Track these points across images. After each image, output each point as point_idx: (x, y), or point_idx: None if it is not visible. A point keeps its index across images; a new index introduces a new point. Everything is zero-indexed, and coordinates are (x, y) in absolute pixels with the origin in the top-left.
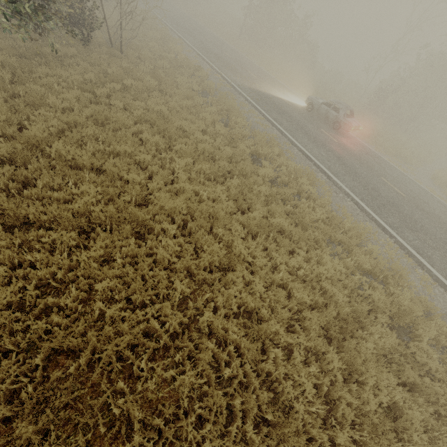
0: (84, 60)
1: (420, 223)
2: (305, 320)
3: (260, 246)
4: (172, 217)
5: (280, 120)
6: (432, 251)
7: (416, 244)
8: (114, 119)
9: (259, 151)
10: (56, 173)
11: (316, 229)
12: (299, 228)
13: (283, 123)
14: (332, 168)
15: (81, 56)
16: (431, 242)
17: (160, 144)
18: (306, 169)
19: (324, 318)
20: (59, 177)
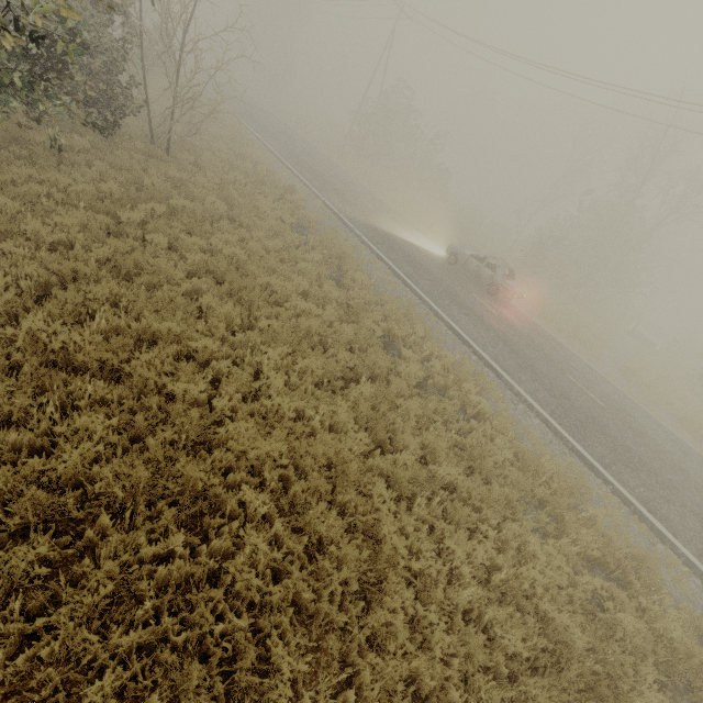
0: (101, 158)
1: (637, 455)
2: (524, 697)
3: (424, 527)
4: (259, 470)
5: (415, 277)
6: (666, 505)
7: (642, 494)
8: (151, 267)
9: (394, 331)
10: (20, 381)
11: (502, 477)
12: (479, 480)
13: (420, 282)
14: (500, 359)
15: (97, 151)
16: (661, 489)
17: (234, 317)
18: (465, 361)
19: (562, 696)
20: (25, 390)
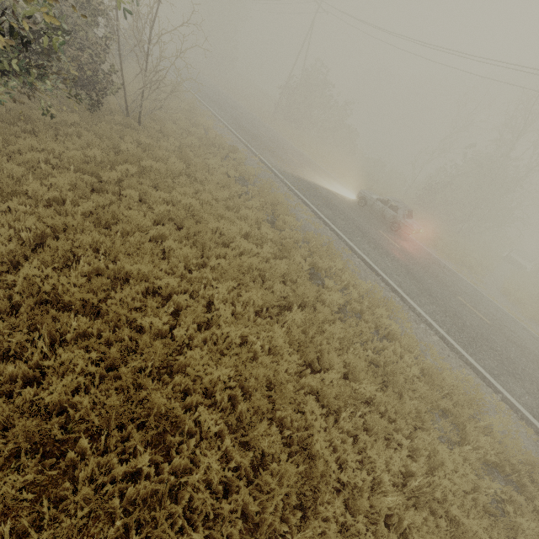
0: (88, 129)
1: (520, 366)
2: None
3: (349, 440)
4: (211, 391)
5: (333, 218)
6: None
7: (527, 401)
8: (125, 218)
9: (318, 265)
10: (18, 320)
11: (410, 390)
12: (392, 394)
13: (337, 221)
14: (403, 286)
15: (85, 124)
16: None
17: (190, 257)
18: (375, 288)
19: None
20: (22, 328)
